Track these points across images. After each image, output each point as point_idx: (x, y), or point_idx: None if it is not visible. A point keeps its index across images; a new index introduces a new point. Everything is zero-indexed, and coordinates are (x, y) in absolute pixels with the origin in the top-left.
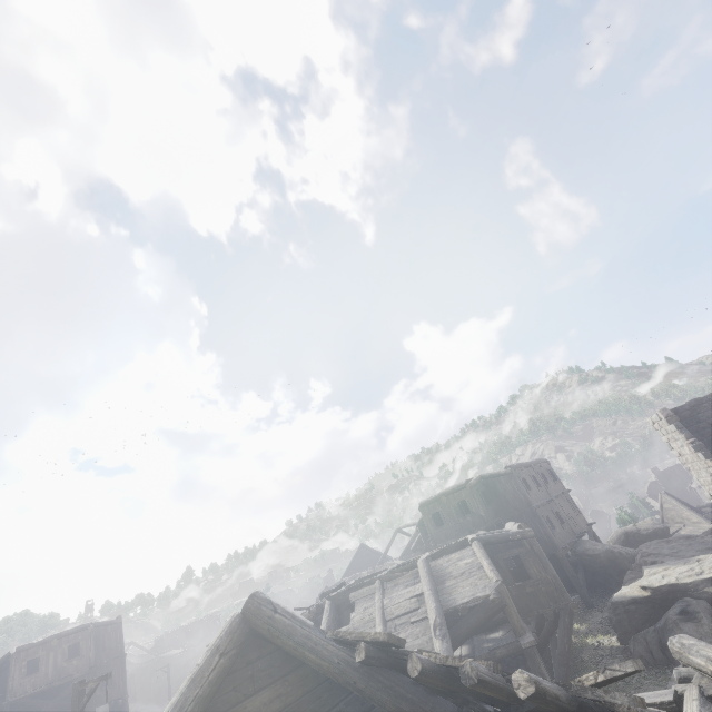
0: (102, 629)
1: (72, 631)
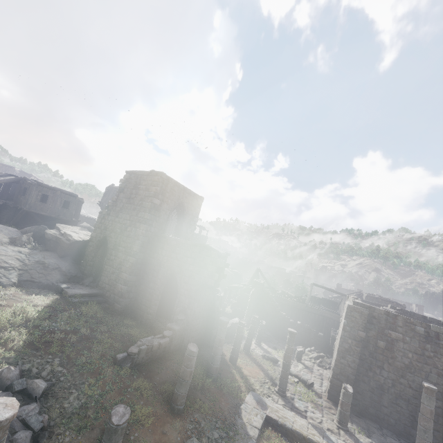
0: (24, 174)
1: (8, 166)
